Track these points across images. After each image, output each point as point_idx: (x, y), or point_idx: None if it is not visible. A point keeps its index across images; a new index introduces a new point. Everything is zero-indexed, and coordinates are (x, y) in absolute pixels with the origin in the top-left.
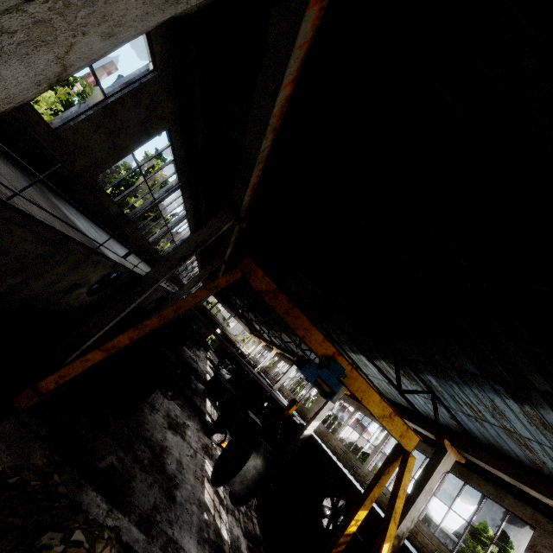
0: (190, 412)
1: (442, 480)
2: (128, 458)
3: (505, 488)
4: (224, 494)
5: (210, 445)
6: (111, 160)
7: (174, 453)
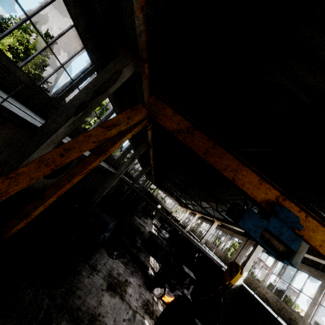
0: (134, 268)
1: None
2: None
3: None
4: None
5: (151, 300)
6: None
7: (108, 321)
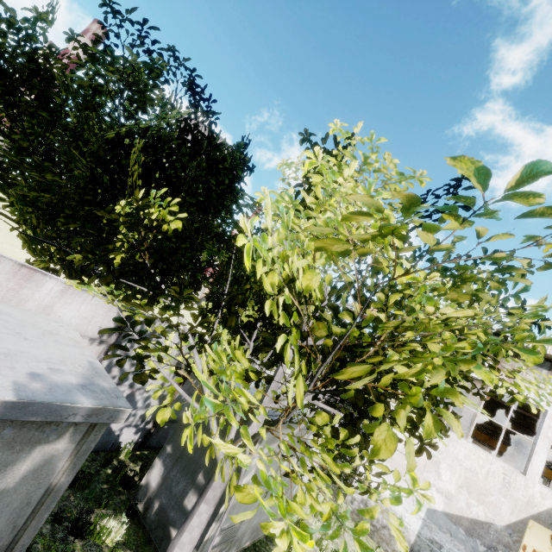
0: None
1: None
2: None
3: None
4: None
5: None
6: None
7: None
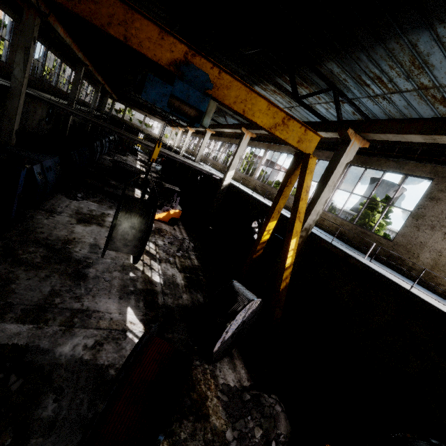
0: (112, 204)
1: (345, 175)
2: (2, 266)
3: (406, 157)
4: (156, 251)
5: None
6: None
7: (87, 240)
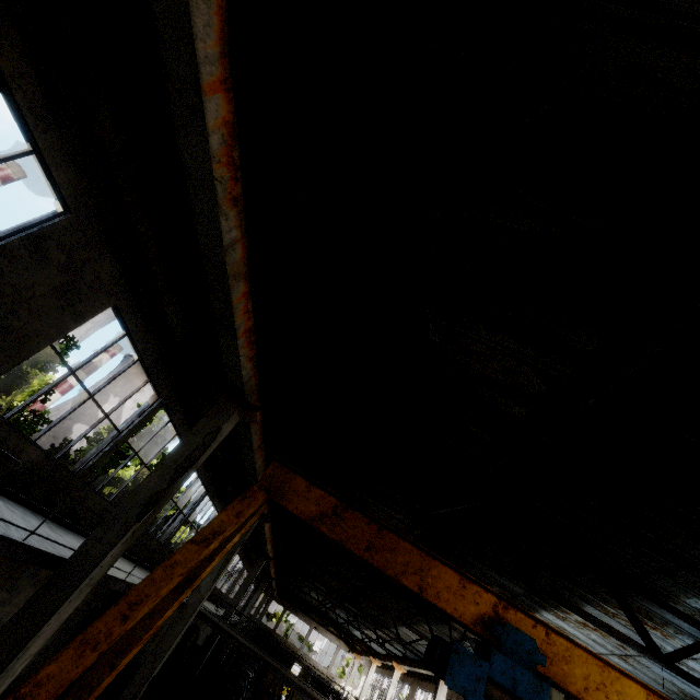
0: None
1: None
2: None
3: None
4: None
5: None
6: (5, 357)
7: None
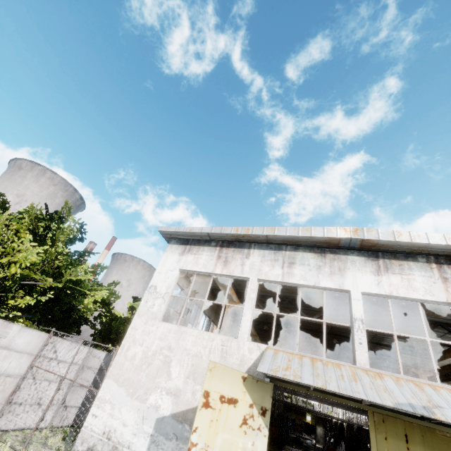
0: None
1: None
2: None
3: None
4: None
5: None
6: None
7: None
